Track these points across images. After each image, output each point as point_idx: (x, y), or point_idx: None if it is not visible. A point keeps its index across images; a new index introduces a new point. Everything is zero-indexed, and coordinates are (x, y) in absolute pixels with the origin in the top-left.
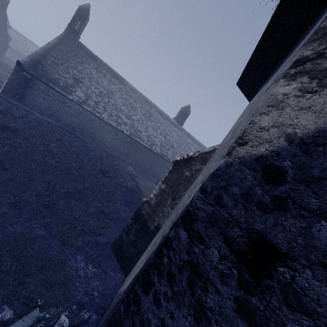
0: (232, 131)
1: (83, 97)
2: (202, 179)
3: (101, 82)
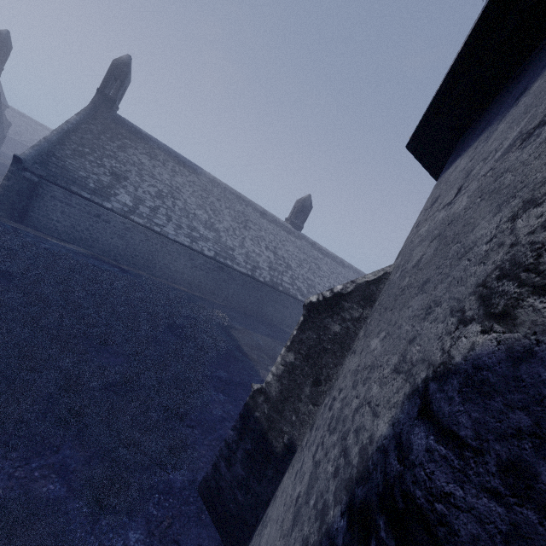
0: (427, 238)
1: (130, 202)
2: (394, 361)
3: (159, 175)
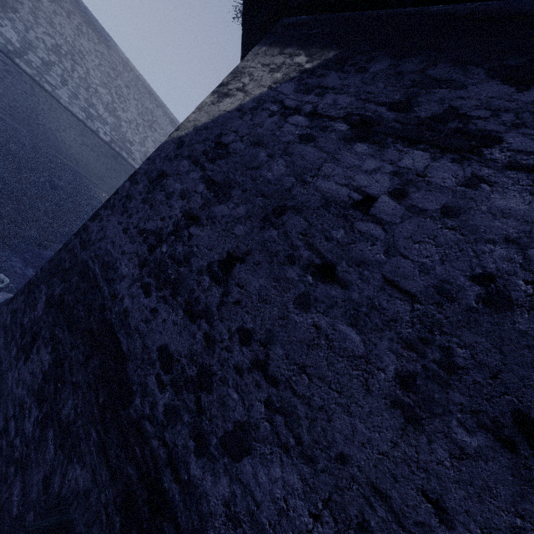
0: None
1: (17, 42)
2: None
3: (60, 26)
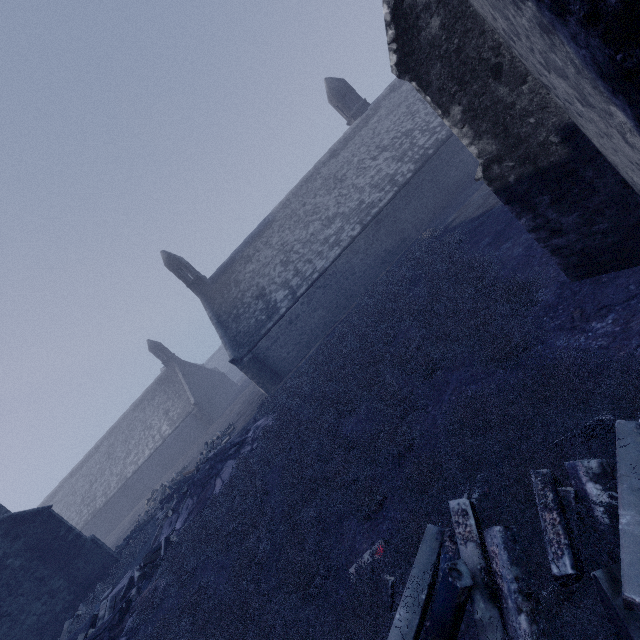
0: None
1: (285, 292)
2: None
3: (266, 258)
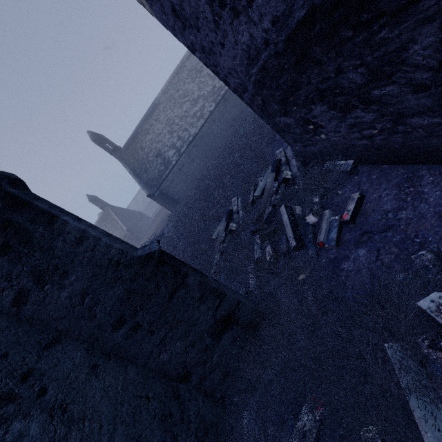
0: None
1: (173, 151)
2: None
3: (158, 130)
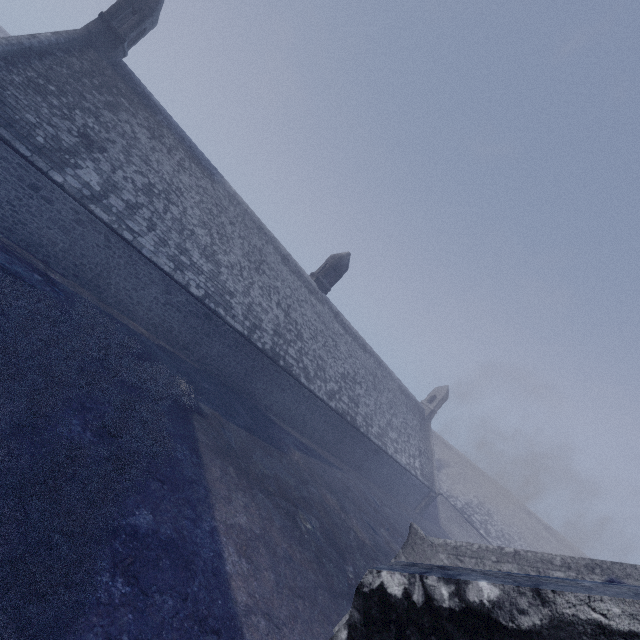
0: None
1: (97, 185)
2: None
3: (158, 163)
